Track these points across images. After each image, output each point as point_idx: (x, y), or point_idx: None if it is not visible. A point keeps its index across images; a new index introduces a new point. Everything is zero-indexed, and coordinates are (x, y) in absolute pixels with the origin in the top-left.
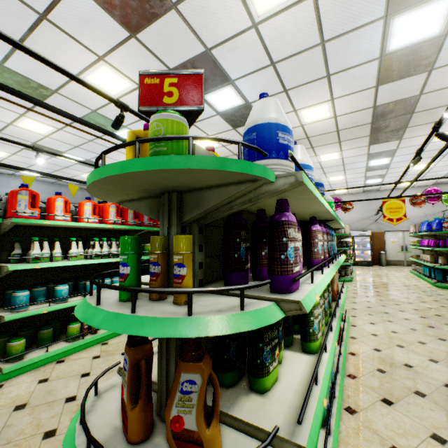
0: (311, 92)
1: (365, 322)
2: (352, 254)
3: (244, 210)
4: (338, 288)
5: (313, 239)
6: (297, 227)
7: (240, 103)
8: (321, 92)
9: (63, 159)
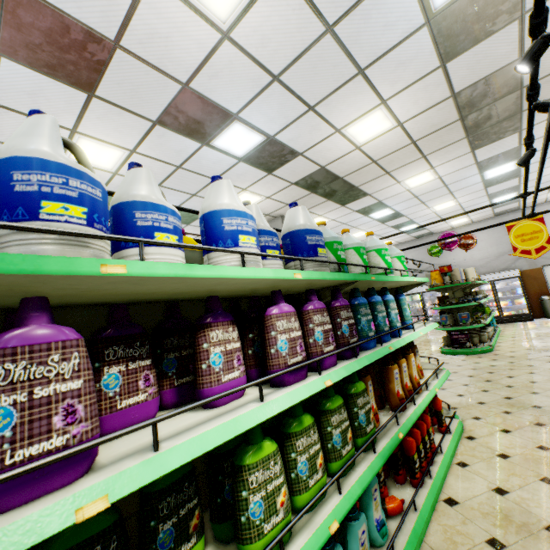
0: (349, 100)
1: (494, 429)
2: (496, 307)
3: (141, 302)
4: (416, 384)
5: (267, 331)
6: (63, 351)
7: (260, 140)
8: (363, 97)
9: None
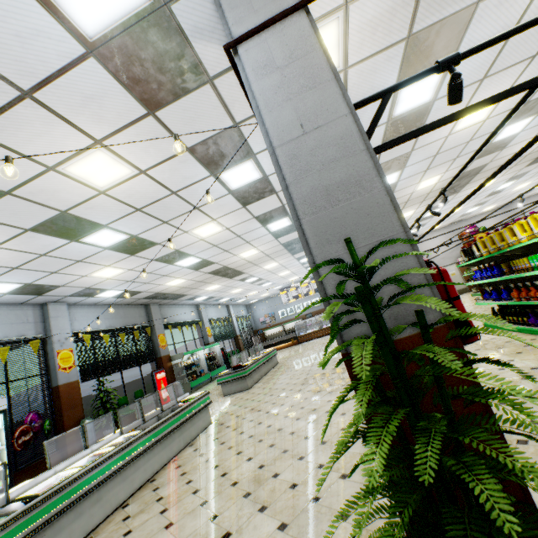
0: (439, 169)
1: None
2: None
3: None
4: None
5: None
6: None
7: (392, 183)
8: (444, 168)
9: (176, 265)
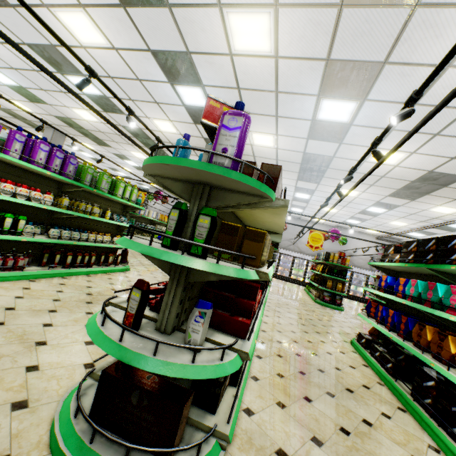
0: (65, 98)
1: None
2: None
3: None
4: None
5: None
6: None
7: (17, 85)
8: (72, 101)
9: None
